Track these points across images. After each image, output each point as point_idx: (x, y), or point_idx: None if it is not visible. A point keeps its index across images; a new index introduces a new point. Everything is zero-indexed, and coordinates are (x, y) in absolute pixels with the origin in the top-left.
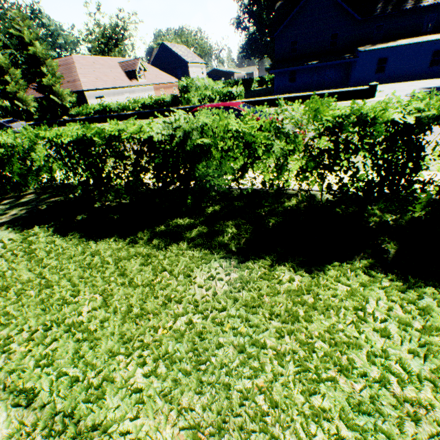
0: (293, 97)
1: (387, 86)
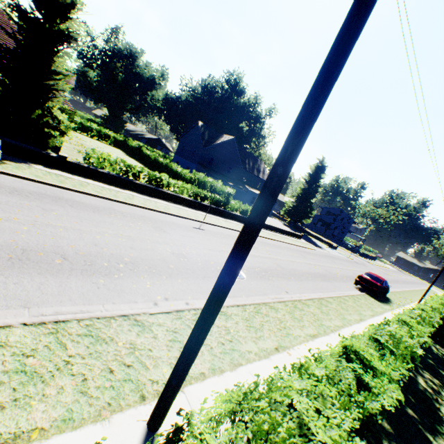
0: (283, 230)
1: (268, 219)
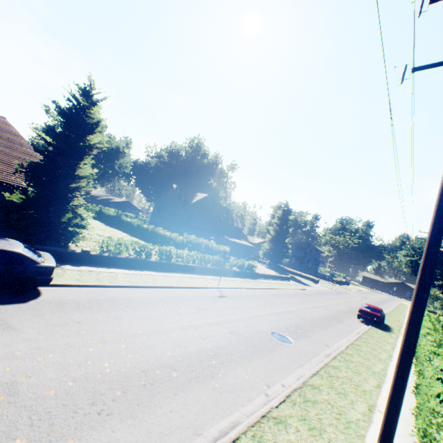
0: (275, 275)
1: None
